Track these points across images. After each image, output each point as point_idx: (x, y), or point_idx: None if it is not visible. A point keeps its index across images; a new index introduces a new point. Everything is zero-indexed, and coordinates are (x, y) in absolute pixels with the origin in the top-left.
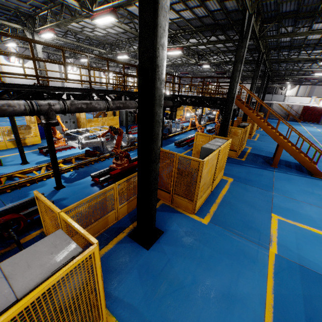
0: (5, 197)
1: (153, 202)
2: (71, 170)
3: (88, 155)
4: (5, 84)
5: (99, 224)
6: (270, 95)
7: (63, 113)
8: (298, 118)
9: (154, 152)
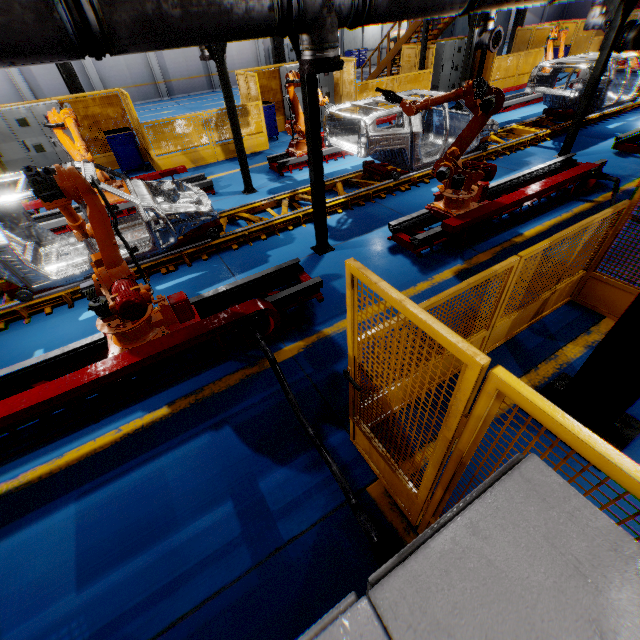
0: (230, 260)
1: None
2: (339, 210)
3: (368, 177)
4: None
5: (446, 361)
6: None
7: (355, 23)
8: None
9: None
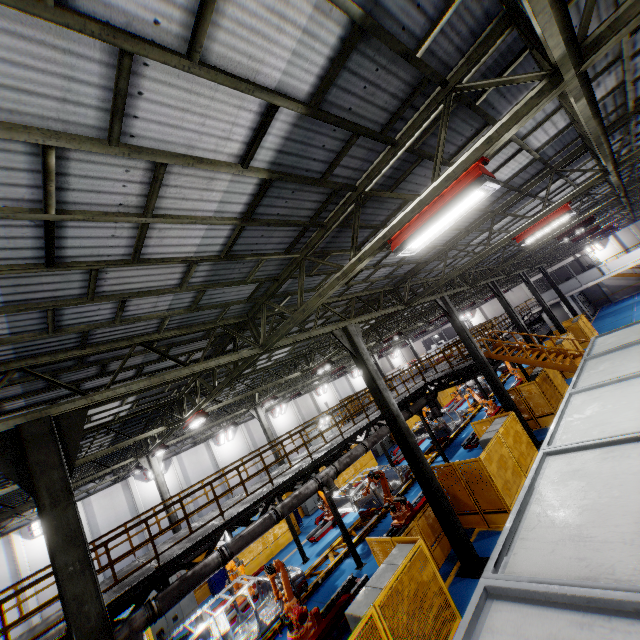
0: (319, 598)
1: (455, 520)
2: (359, 544)
3: (364, 519)
4: (297, 473)
5: None
6: (573, 281)
7: (337, 475)
8: None
9: (427, 472)
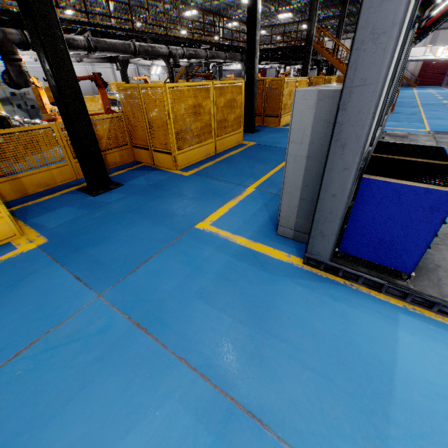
0: None
1: (255, 101)
2: None
3: None
4: (153, 34)
5: None
6: None
7: (182, 58)
8: (414, 82)
9: (256, 62)
